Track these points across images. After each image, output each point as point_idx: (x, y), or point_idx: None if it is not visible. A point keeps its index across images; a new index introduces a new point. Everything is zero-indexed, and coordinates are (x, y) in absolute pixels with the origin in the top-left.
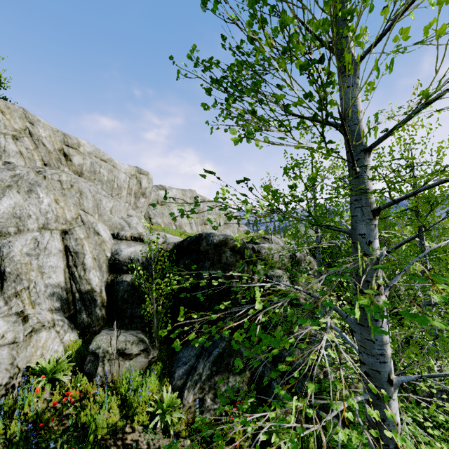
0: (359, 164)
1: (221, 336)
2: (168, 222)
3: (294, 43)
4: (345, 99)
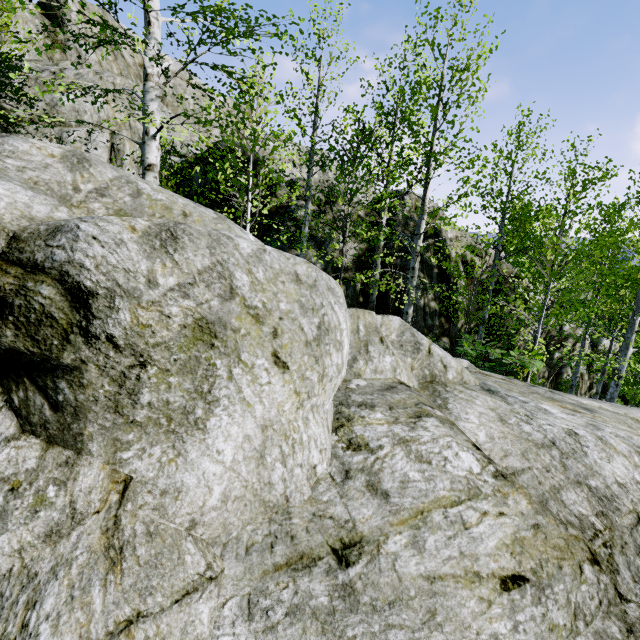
0: None
1: None
2: None
3: None
4: None
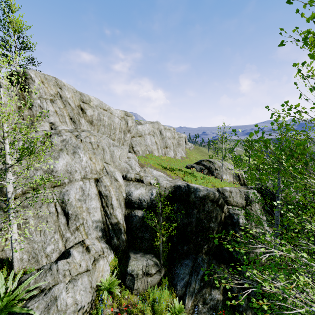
0: None
1: (202, 258)
2: (144, 149)
3: None
4: None
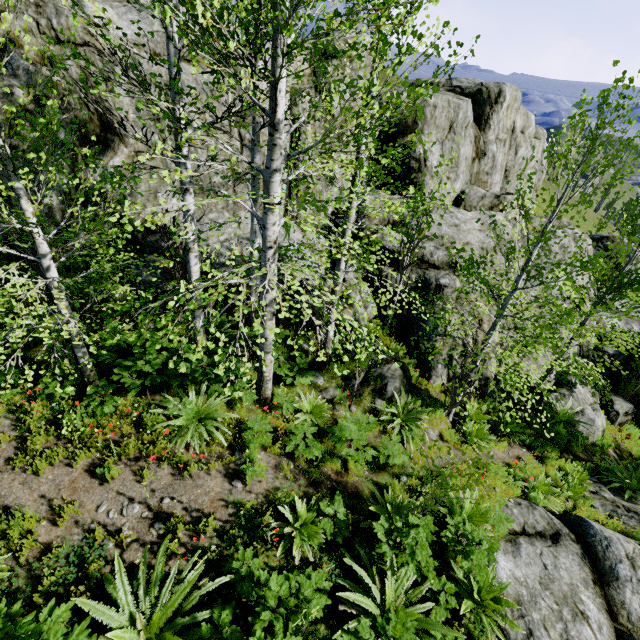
0: None
1: None
2: None
3: None
4: None
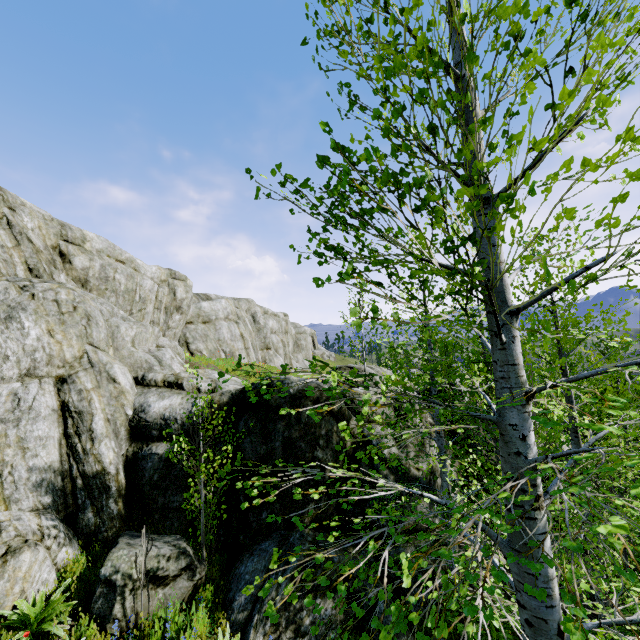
0: (505, 331)
1: (301, 534)
2: (213, 347)
3: (438, 218)
4: (483, 245)
